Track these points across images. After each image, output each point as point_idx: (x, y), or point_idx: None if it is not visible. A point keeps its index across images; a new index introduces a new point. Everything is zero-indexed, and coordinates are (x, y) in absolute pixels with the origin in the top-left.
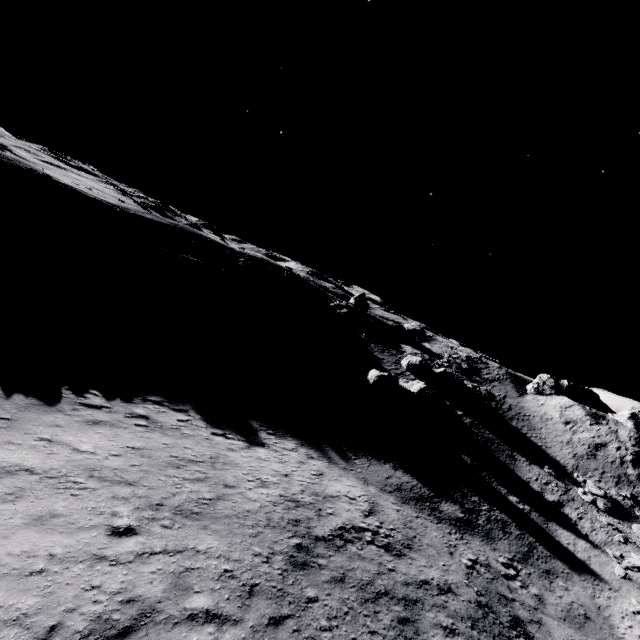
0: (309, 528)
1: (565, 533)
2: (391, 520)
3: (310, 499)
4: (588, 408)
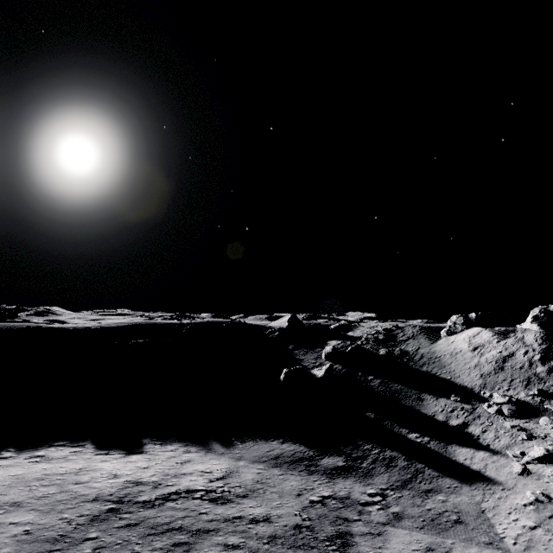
0: (135, 497)
1: (464, 450)
2: (242, 480)
3: (156, 479)
4: (497, 328)
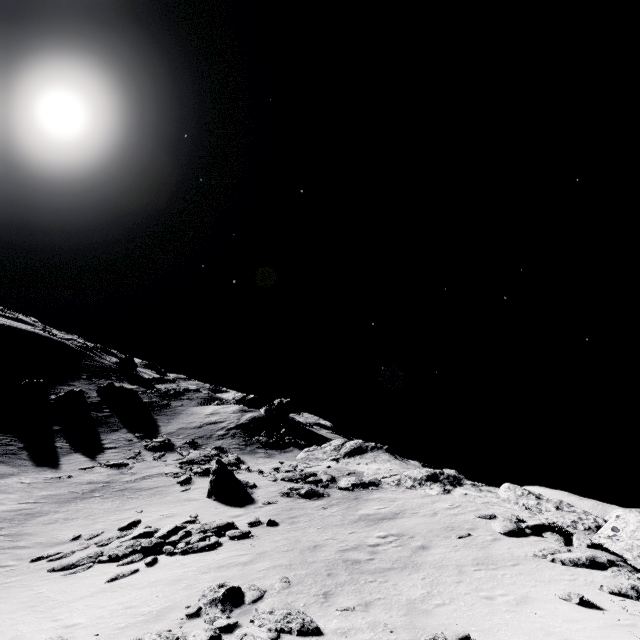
0: None
1: (78, 456)
2: None
3: None
4: (248, 408)
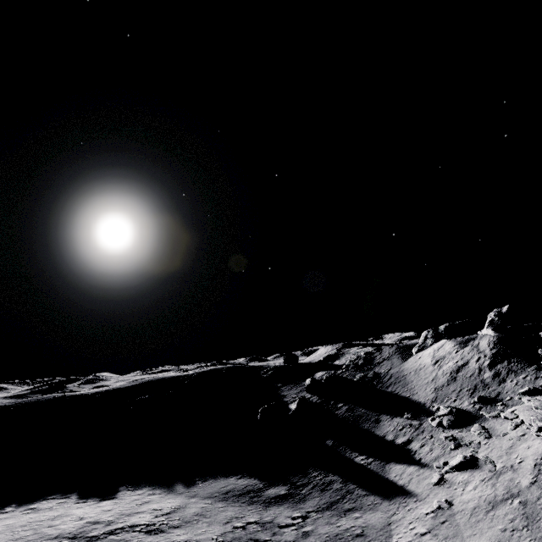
0: (87, 533)
1: (398, 467)
2: (184, 514)
3: (112, 518)
4: (460, 338)
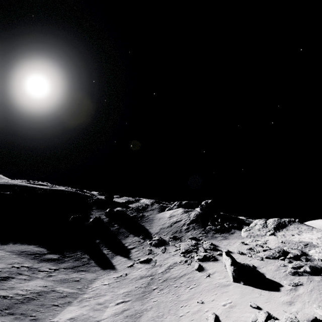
0: None
1: (119, 257)
2: None
3: None
4: (187, 209)
